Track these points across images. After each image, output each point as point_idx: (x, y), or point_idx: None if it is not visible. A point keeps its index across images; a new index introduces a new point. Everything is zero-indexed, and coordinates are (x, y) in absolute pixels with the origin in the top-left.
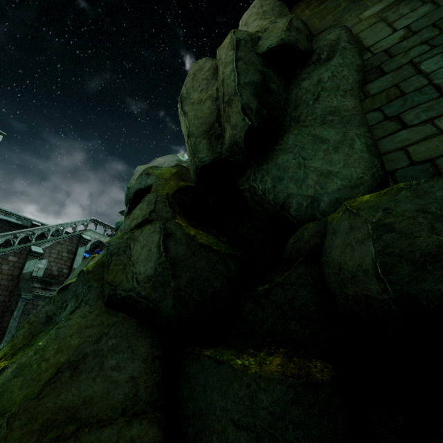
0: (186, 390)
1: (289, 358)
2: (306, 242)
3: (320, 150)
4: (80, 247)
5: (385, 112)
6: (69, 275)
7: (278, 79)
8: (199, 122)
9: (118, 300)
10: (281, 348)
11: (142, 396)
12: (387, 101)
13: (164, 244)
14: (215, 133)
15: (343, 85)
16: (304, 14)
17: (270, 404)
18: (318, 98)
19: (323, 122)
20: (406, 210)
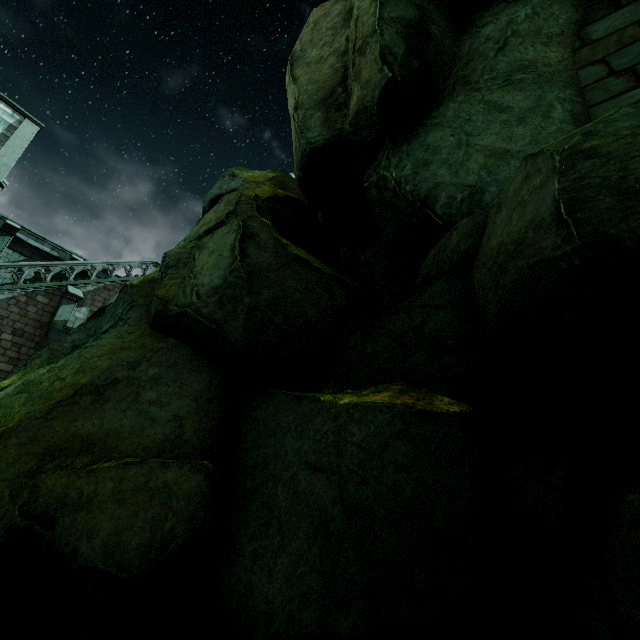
0: (249, 438)
1: (403, 393)
2: (453, 250)
3: (495, 122)
4: None
5: (612, 64)
6: None
7: (444, 23)
8: (314, 88)
9: (169, 319)
10: (393, 386)
11: (187, 440)
12: (617, 47)
13: (241, 246)
14: (336, 101)
15: (548, 27)
16: None
17: (365, 438)
18: (503, 47)
19: (507, 82)
20: (623, 128)
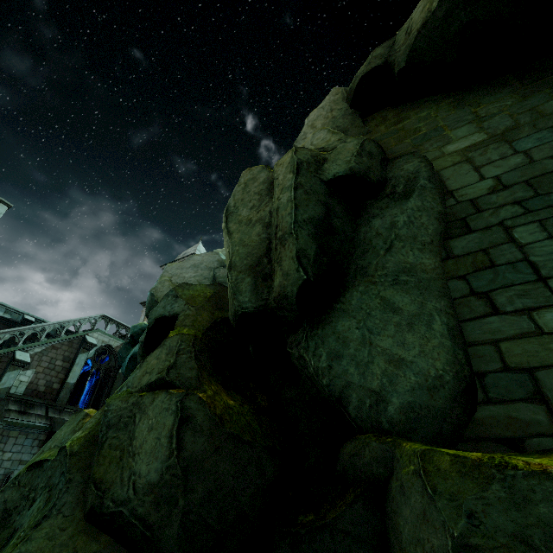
0: None
1: None
2: (367, 464)
3: (390, 323)
4: (81, 353)
5: (472, 284)
6: (60, 393)
7: (344, 213)
8: (245, 252)
9: (104, 516)
10: None
11: None
12: (473, 269)
13: (178, 435)
14: (263, 271)
15: (421, 236)
16: (379, 129)
17: None
18: (390, 248)
19: (396, 281)
20: (499, 529)
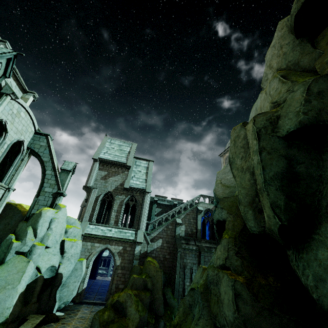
0: None
1: None
2: None
3: None
4: (198, 215)
5: None
6: (196, 234)
7: (306, 156)
8: (244, 193)
9: (218, 327)
10: None
11: None
12: None
13: (236, 303)
14: (257, 207)
15: None
16: None
17: None
18: None
19: None
20: None
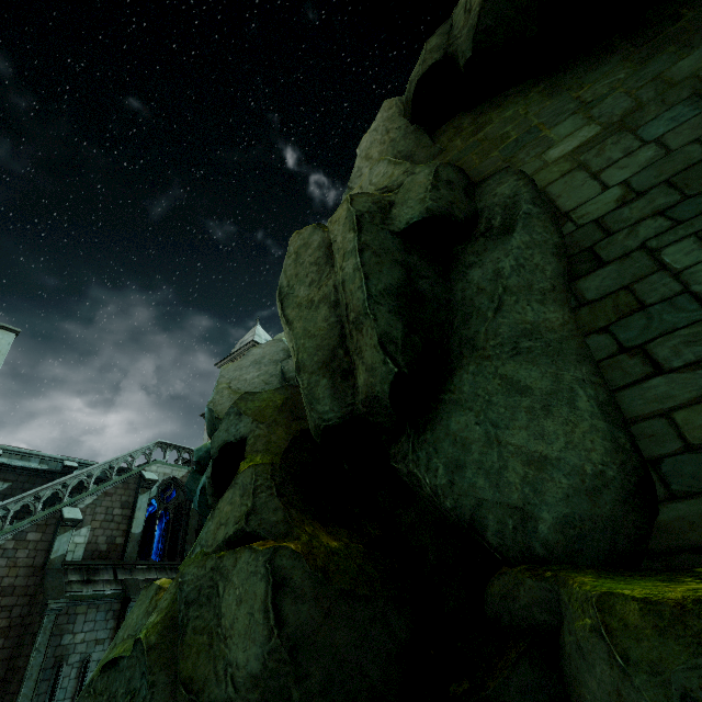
0: None
1: None
2: (525, 609)
3: (519, 409)
4: (141, 494)
5: (619, 337)
6: (126, 548)
7: (430, 269)
8: (313, 345)
9: None
10: None
11: None
12: (617, 316)
13: (275, 607)
14: (340, 367)
15: (538, 282)
16: (455, 145)
17: None
18: (500, 307)
19: (516, 351)
20: None
